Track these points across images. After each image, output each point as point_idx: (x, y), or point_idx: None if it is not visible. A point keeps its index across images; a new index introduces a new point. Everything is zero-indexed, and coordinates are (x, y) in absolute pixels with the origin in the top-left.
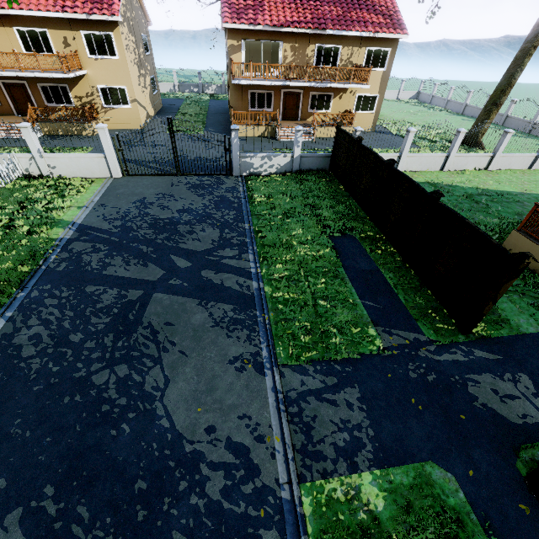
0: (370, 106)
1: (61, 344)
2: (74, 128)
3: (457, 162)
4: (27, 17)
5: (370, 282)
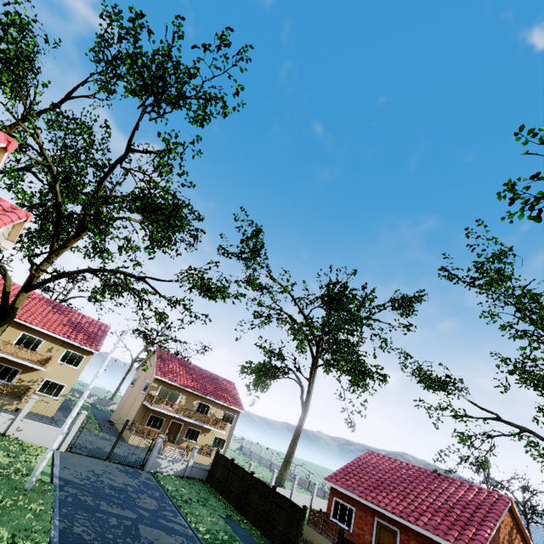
0: (222, 445)
1: (103, 537)
2: (2, 400)
3: None
4: (39, 331)
5: (248, 539)
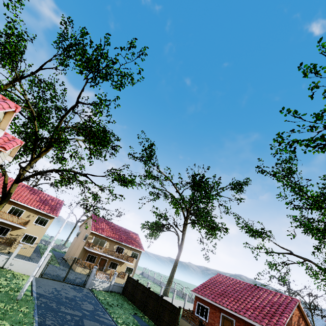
0: (131, 272)
1: None
2: None
3: None
4: (22, 205)
5: None
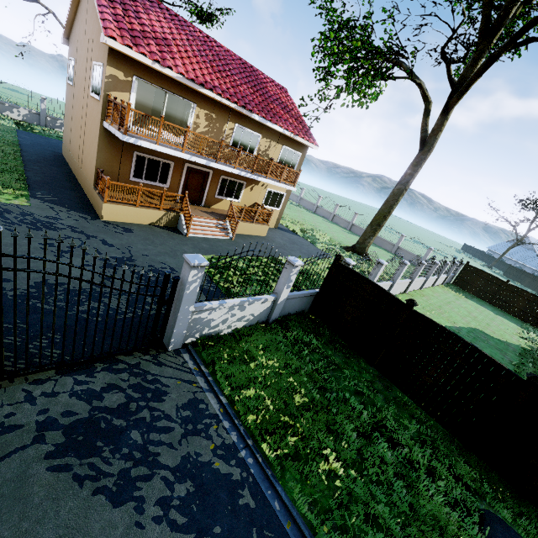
0: (277, 203)
1: None
2: None
3: (394, 289)
4: None
5: None
